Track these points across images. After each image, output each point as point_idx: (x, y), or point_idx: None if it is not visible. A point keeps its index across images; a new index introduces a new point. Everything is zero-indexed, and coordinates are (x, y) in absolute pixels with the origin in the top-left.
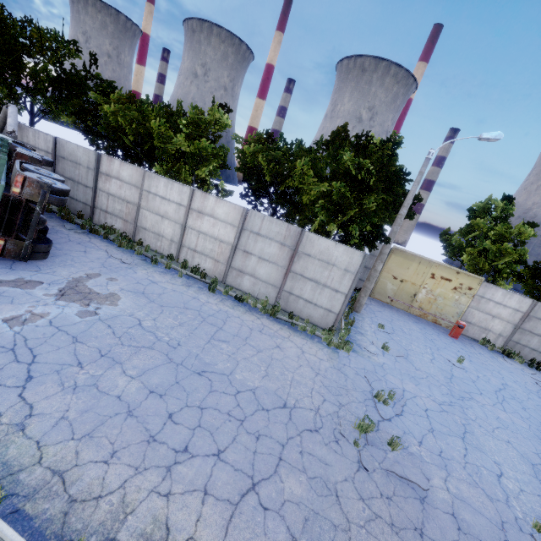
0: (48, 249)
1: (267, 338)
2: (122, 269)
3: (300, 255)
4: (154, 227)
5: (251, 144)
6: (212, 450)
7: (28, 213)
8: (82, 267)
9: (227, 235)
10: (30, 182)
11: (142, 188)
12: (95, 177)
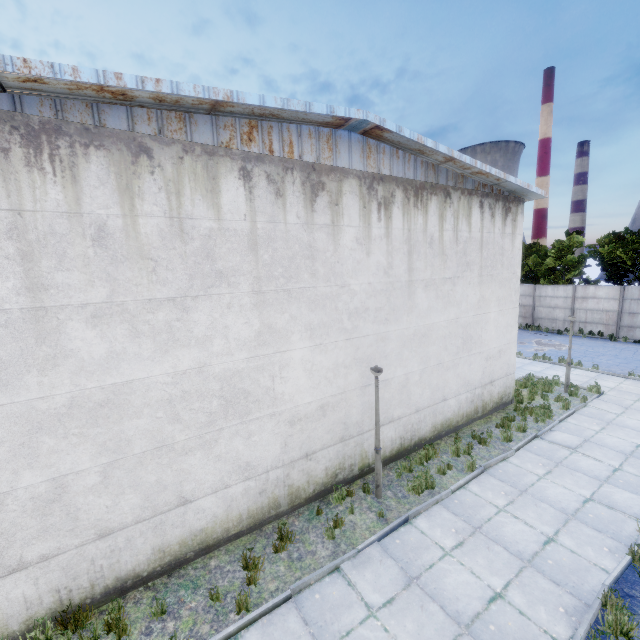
0: None
1: None
2: (547, 337)
3: None
4: (548, 316)
5: (604, 246)
6: None
7: None
8: (529, 338)
9: (611, 306)
10: None
11: (534, 295)
12: None
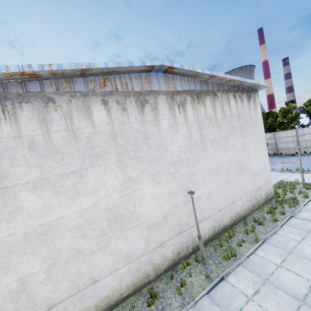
0: None
1: None
2: (287, 158)
3: None
4: (285, 147)
5: (308, 106)
6: None
7: None
8: (277, 160)
9: None
10: None
11: (275, 137)
12: None
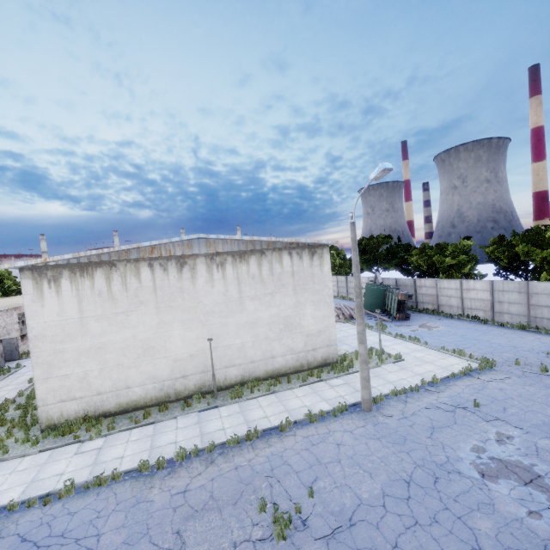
0: (410, 316)
1: (515, 335)
2: (437, 321)
3: (531, 295)
4: (447, 303)
5: (489, 247)
6: (477, 348)
7: (402, 305)
8: (422, 321)
9: (485, 296)
10: (402, 294)
11: (436, 287)
12: (414, 289)
